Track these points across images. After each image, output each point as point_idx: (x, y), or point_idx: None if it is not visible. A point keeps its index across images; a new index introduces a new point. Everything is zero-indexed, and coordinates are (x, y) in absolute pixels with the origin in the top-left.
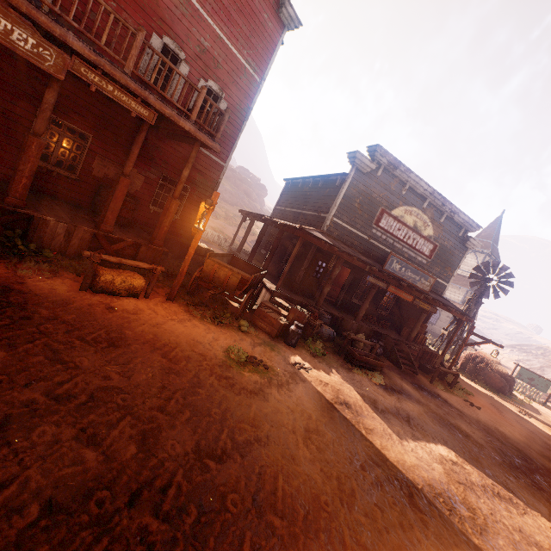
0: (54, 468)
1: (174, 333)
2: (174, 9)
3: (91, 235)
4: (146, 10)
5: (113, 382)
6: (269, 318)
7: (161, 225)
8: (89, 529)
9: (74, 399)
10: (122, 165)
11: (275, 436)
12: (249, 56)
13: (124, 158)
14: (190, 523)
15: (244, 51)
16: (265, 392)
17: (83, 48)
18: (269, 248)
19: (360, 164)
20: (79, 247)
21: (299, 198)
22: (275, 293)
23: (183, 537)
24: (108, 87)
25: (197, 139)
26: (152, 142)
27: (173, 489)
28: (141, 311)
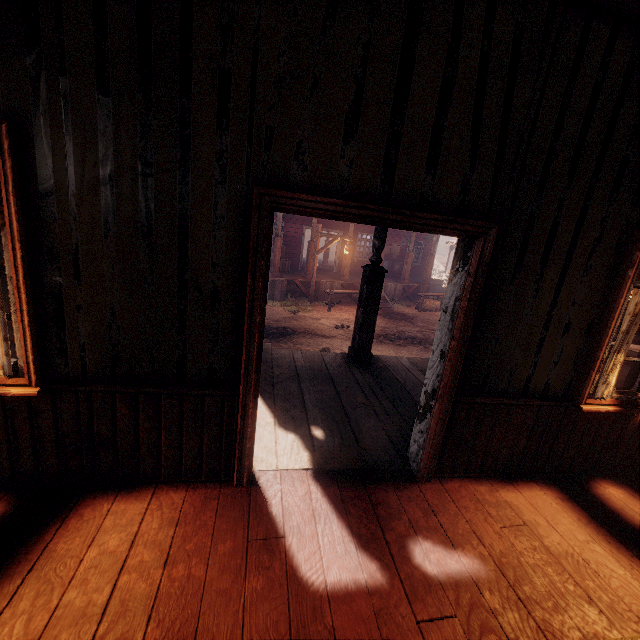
0: None
1: None
2: None
3: (402, 287)
4: None
5: None
6: None
7: (427, 272)
8: None
9: None
10: (390, 244)
11: None
12: None
13: (390, 240)
14: None
15: None
16: None
17: None
18: None
19: None
20: (398, 295)
21: None
22: None
23: None
24: None
25: None
26: None
27: None
28: None
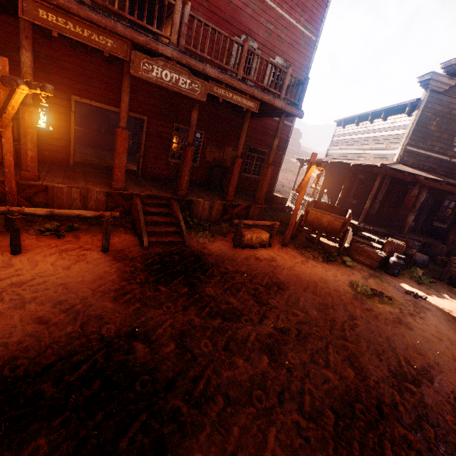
0: (317, 384)
1: (306, 274)
2: (247, 10)
3: (222, 206)
4: (229, 21)
5: (300, 318)
6: (366, 252)
7: (262, 188)
8: (370, 432)
9: (290, 331)
10: (222, 148)
11: (442, 363)
12: (305, 21)
13: (223, 142)
14: (433, 438)
15: (301, 18)
16: (404, 321)
17: (215, 73)
18: (330, 186)
19: (435, 84)
20: (216, 216)
21: (356, 135)
22: (358, 228)
23: (436, 448)
24: (229, 95)
25: (286, 112)
26: (240, 124)
27: (401, 407)
28: (274, 258)
